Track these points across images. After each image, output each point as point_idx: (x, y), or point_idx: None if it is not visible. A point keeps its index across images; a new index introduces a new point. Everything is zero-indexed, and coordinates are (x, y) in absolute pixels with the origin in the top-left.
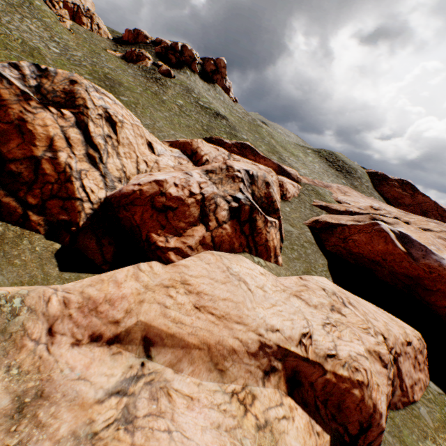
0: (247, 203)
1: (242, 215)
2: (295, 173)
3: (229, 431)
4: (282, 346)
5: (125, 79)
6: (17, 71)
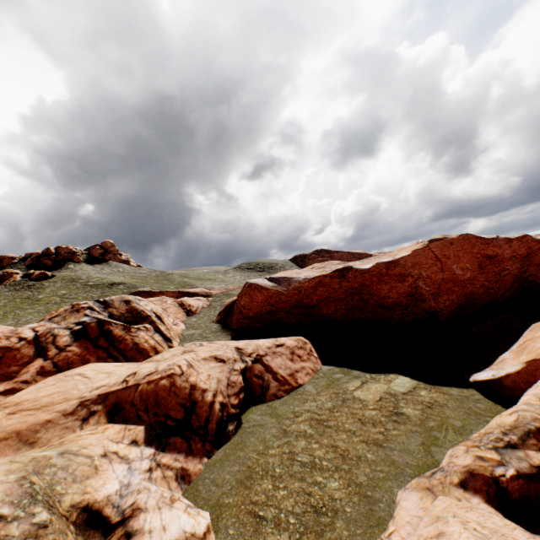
0: (93, 321)
1: (92, 332)
2: (201, 290)
3: None
4: (104, 393)
5: None
6: None
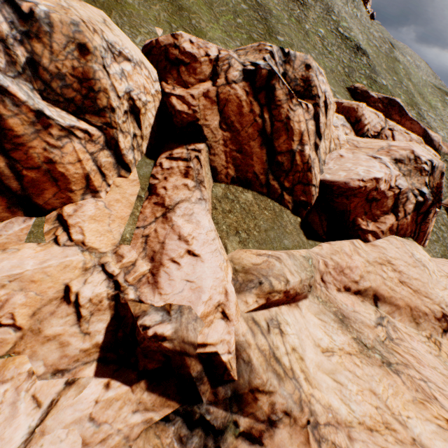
0: (429, 198)
1: (422, 208)
2: (438, 139)
3: (436, 356)
4: None
5: (271, 1)
6: (273, 61)
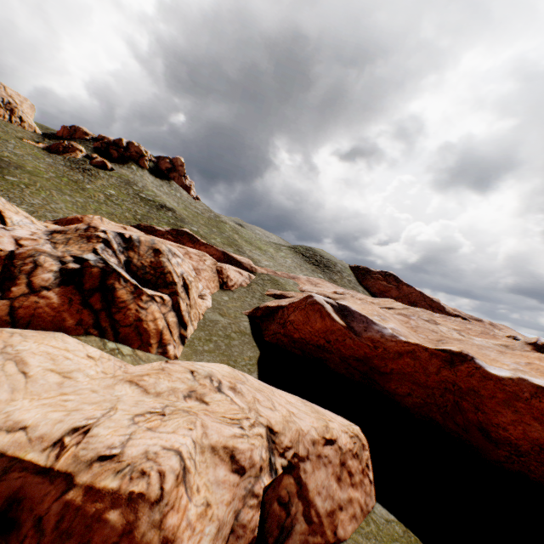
0: (98, 265)
1: (88, 281)
2: (248, 261)
3: None
4: (10, 454)
5: (34, 164)
6: None
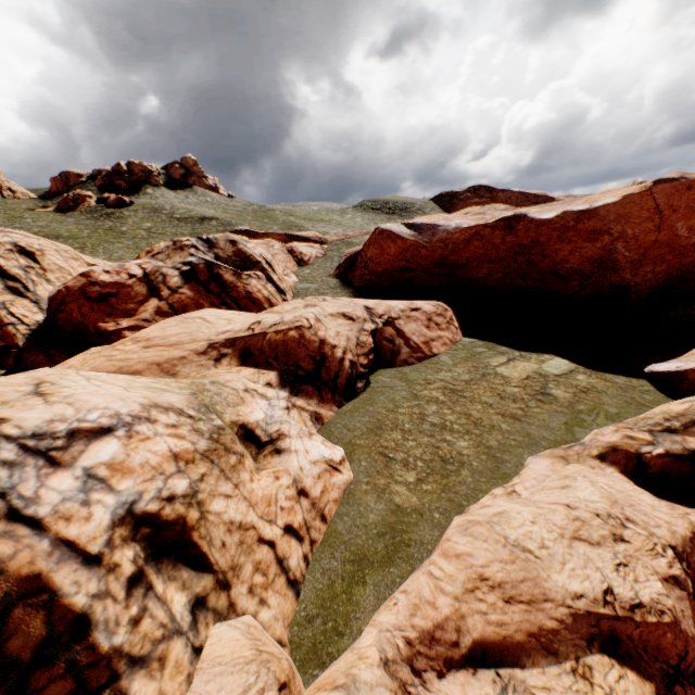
0: (201, 263)
1: (201, 276)
2: (314, 234)
3: None
4: (231, 338)
5: (65, 229)
6: None
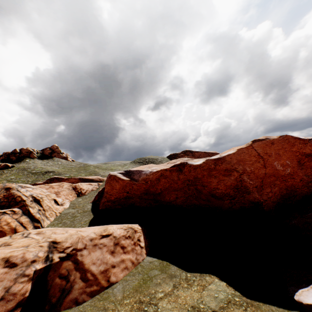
0: None
1: None
2: (97, 177)
3: None
4: None
5: None
6: None
